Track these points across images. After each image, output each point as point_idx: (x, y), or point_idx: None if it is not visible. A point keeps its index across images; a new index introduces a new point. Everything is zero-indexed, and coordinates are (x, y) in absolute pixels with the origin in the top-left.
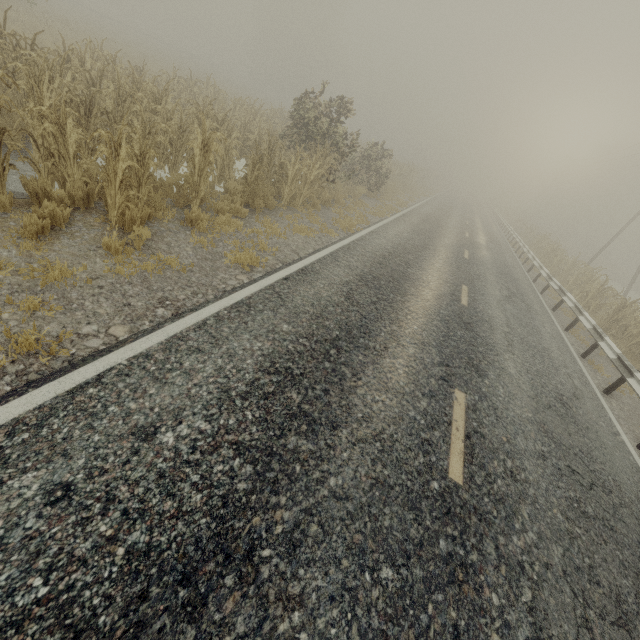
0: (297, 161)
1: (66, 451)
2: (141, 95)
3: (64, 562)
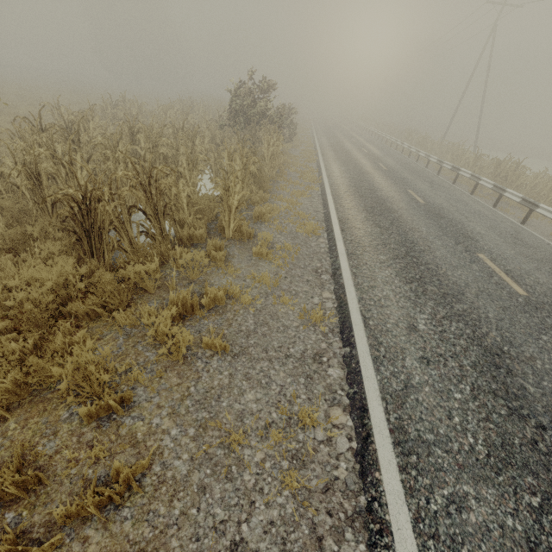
0: (270, 145)
1: (402, 347)
2: (164, 139)
3: (460, 378)
